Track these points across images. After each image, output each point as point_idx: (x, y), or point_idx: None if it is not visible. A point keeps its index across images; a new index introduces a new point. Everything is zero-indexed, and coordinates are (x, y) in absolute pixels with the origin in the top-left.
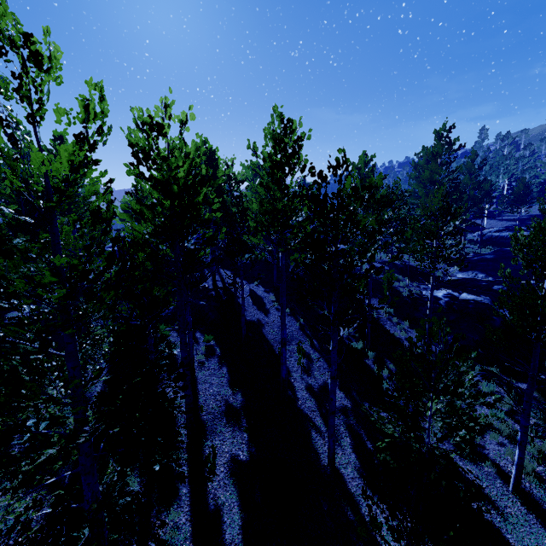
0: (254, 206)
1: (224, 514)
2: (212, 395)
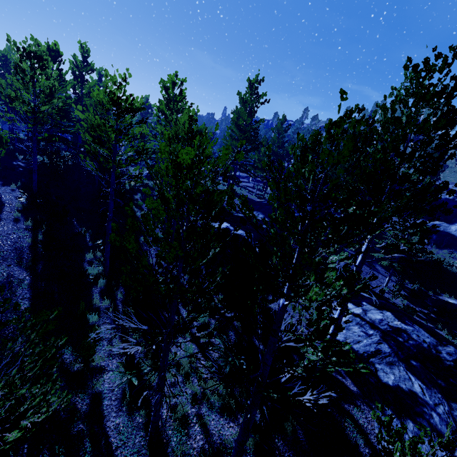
0: None
1: None
2: None
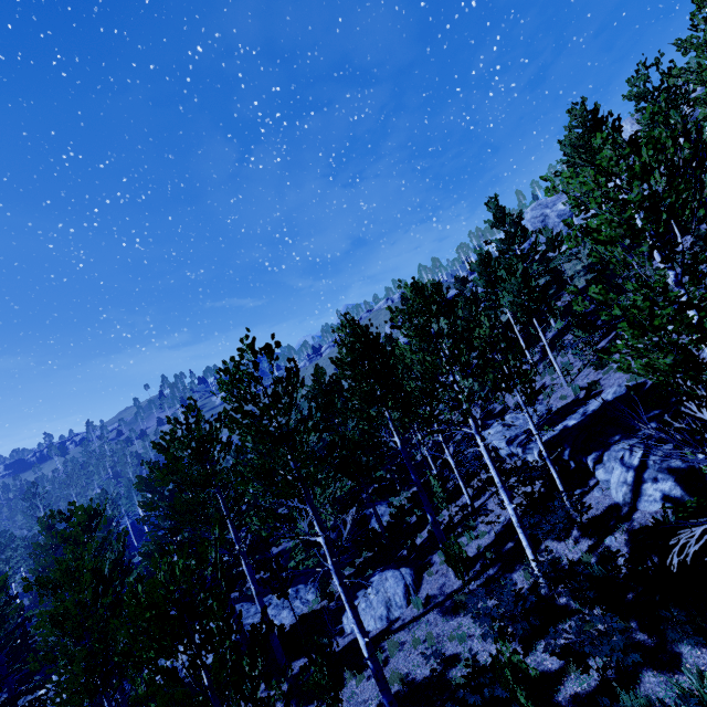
0: None
1: None
2: None
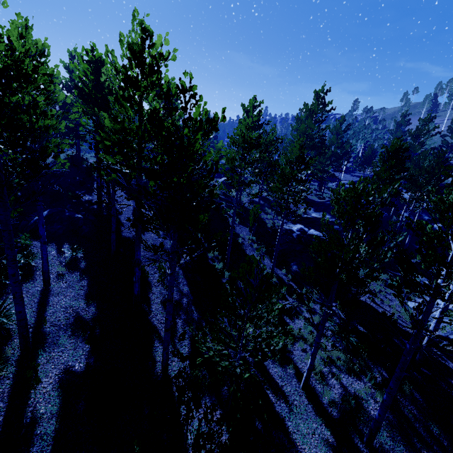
0: (106, 122)
1: (39, 426)
2: (62, 307)
